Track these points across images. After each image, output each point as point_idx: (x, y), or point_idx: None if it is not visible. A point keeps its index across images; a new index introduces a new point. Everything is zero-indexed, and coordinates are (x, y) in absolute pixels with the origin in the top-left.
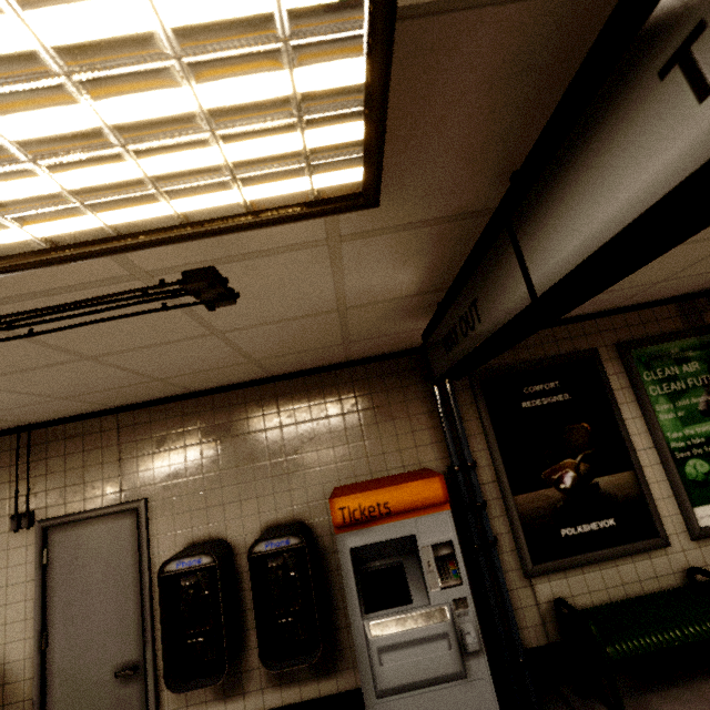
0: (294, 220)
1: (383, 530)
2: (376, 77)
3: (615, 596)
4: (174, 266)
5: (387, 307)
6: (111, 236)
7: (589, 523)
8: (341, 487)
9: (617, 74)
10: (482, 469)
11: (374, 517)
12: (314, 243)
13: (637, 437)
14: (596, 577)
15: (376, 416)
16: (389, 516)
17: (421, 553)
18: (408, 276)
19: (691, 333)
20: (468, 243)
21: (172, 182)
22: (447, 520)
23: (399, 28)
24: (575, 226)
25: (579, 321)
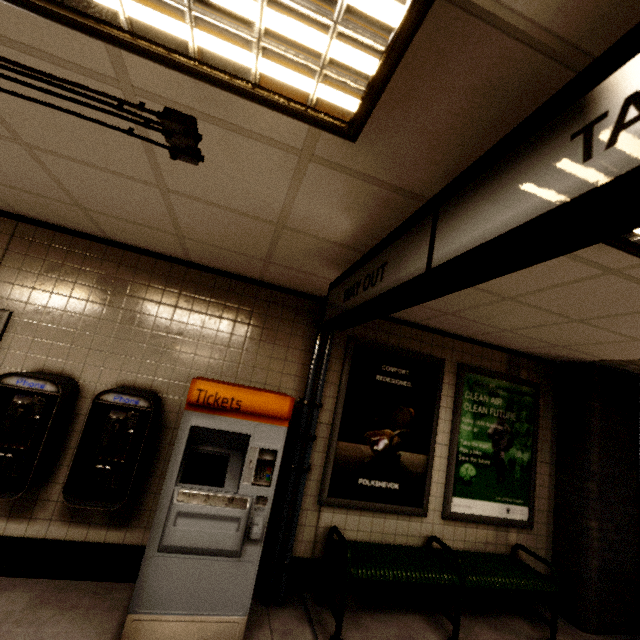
0: (287, 113)
1: (226, 422)
2: (406, 28)
3: (374, 539)
4: (161, 97)
5: (316, 245)
6: (122, 27)
7: (381, 481)
8: (205, 378)
9: (550, 127)
10: (324, 412)
11: (224, 408)
12: (290, 148)
13: (441, 434)
14: (368, 521)
15: (262, 335)
16: (237, 413)
17: (249, 451)
18: (345, 225)
19: (508, 378)
20: (401, 220)
21: (207, 11)
22: (281, 434)
23: (438, 4)
24: (478, 224)
25: (443, 335)
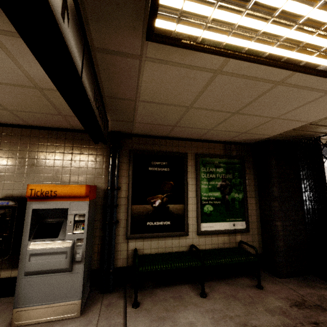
0: None
1: (53, 204)
2: None
3: (160, 251)
4: None
5: None
6: None
7: (160, 221)
8: None
9: None
10: (122, 191)
11: (47, 196)
12: None
13: (191, 192)
14: (155, 243)
15: (80, 157)
16: (58, 198)
17: (68, 217)
18: None
19: (224, 157)
20: None
21: None
22: (86, 205)
23: None
24: None
25: (185, 140)
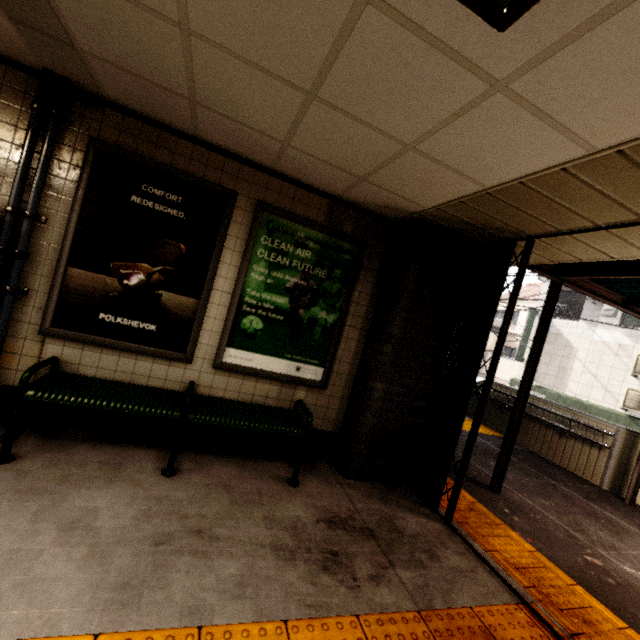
0: None
1: None
2: None
3: (120, 379)
4: None
5: None
6: None
7: (132, 320)
8: None
9: None
10: (51, 230)
11: None
12: None
13: (223, 280)
14: (112, 360)
15: None
16: None
17: None
18: None
19: (322, 229)
20: None
21: None
22: None
23: None
24: None
25: (241, 162)
